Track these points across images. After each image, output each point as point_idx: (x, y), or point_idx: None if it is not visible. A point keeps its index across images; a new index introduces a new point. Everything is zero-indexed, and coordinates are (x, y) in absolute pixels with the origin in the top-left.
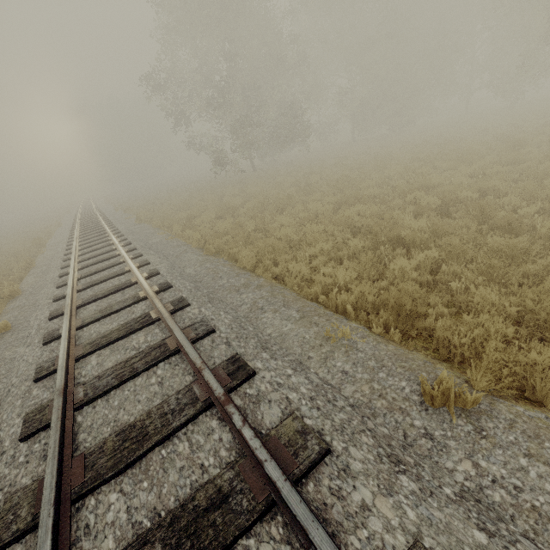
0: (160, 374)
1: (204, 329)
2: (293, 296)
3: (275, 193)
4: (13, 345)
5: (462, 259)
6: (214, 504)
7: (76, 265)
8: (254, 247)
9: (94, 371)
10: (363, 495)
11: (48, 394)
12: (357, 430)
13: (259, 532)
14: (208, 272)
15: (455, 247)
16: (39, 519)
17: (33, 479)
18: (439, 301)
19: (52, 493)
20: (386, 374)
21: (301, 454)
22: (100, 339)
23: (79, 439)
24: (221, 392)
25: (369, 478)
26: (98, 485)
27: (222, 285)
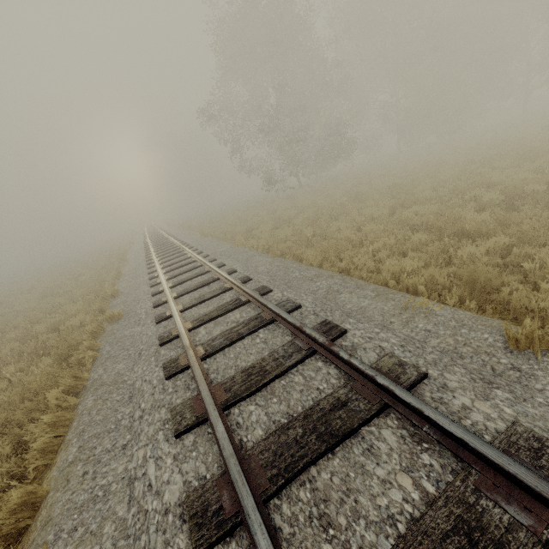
0: (262, 336)
1: (292, 305)
2: (364, 281)
3: (326, 204)
4: (129, 327)
5: (534, 244)
6: (336, 407)
7: (160, 271)
8: (318, 247)
9: (205, 338)
10: (462, 401)
11: (174, 352)
12: (449, 364)
13: (377, 423)
14: (279, 269)
15: (525, 233)
16: (208, 412)
17: (184, 400)
18: (513, 279)
19: (211, 399)
20: (467, 330)
21: (402, 377)
22: (203, 316)
23: (211, 377)
24: (324, 339)
25: (466, 390)
26: (238, 400)
27: (295, 277)
